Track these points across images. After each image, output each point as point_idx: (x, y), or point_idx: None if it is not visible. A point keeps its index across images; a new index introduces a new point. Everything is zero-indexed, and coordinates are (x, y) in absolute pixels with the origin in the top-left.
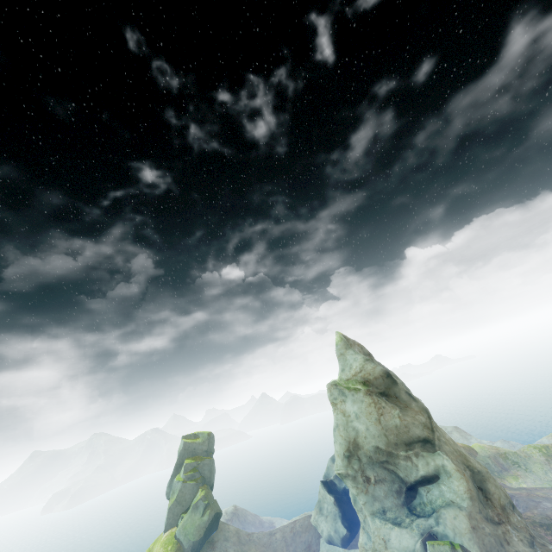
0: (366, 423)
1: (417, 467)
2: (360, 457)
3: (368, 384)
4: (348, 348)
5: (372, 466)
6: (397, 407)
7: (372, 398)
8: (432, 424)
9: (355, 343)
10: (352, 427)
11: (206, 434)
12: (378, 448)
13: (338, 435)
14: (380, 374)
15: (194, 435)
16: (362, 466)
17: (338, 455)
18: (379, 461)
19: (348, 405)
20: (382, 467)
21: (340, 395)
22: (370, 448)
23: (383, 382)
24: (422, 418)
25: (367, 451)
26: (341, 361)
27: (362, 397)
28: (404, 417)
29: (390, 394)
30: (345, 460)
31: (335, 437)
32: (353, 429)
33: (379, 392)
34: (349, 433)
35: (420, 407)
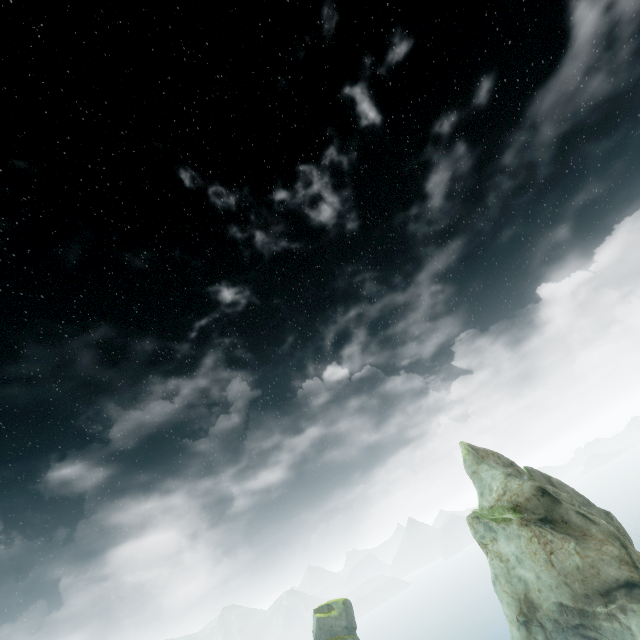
0: (534, 568)
1: (629, 629)
2: (542, 622)
3: (520, 509)
4: (479, 463)
5: (562, 634)
6: (570, 538)
7: (530, 529)
8: (631, 556)
9: (488, 453)
10: (516, 576)
11: (341, 602)
12: (562, 605)
13: (501, 590)
14: (532, 493)
15: (327, 606)
16: (549, 635)
17: (510, 622)
18: (570, 625)
19: (501, 545)
20: (578, 634)
21: (487, 531)
22: (551, 607)
23: (539, 503)
24: (612, 550)
25: (549, 612)
26: (476, 482)
27: (517, 530)
28: (584, 553)
29: (555, 519)
30: (522, 628)
31: (498, 595)
32: (518, 579)
33: (538, 518)
34: (515, 586)
35: (604, 532)
